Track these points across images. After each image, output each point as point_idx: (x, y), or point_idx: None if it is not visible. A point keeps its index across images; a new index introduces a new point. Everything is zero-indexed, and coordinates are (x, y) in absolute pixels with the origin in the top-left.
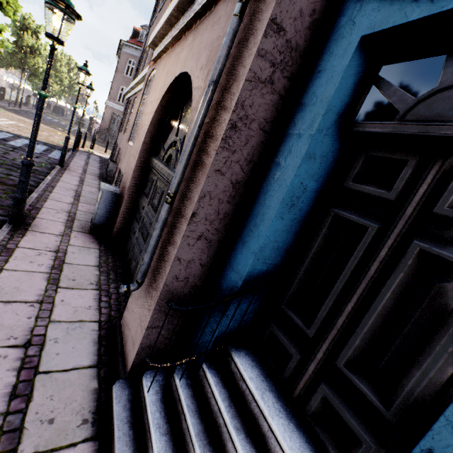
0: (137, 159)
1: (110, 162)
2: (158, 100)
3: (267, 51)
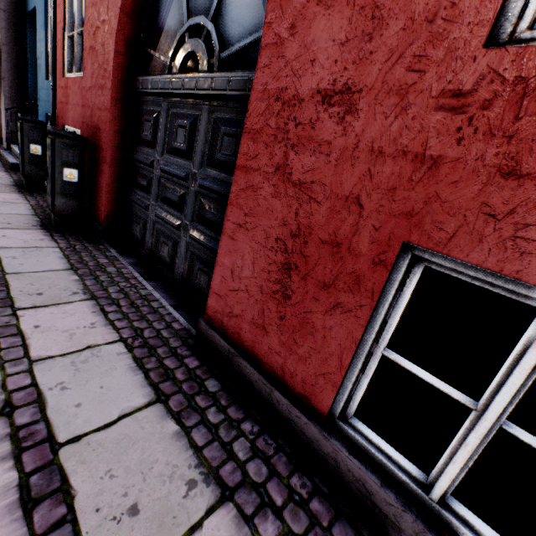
0: None
1: None
2: None
3: (4, 19)
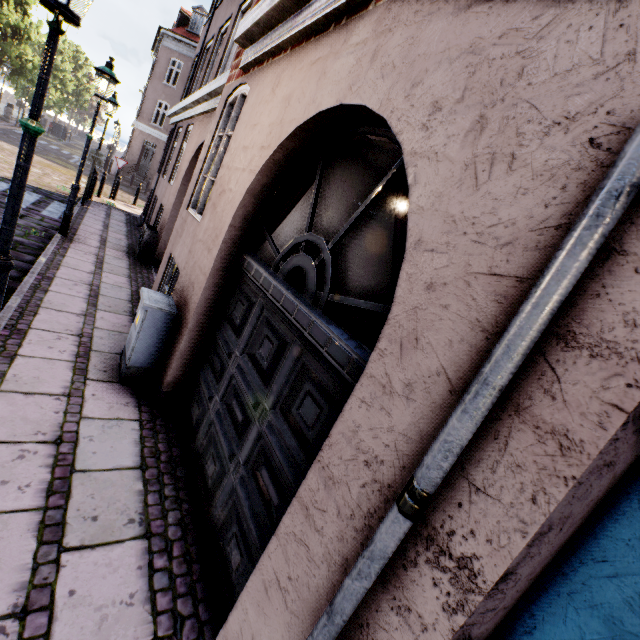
0: (216, 256)
1: (146, 229)
2: (268, 151)
3: None
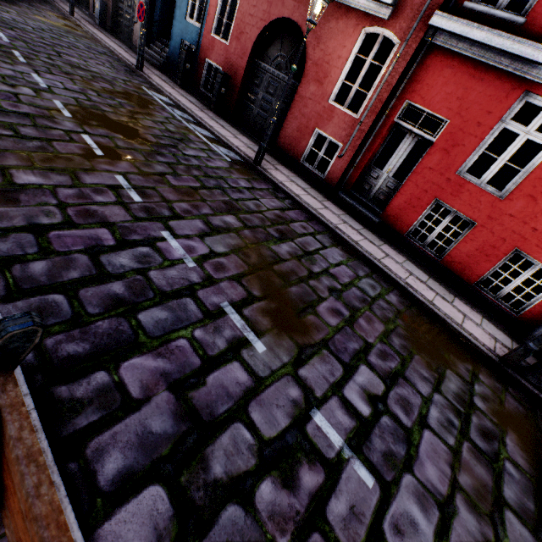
0: None
1: None
2: None
3: None
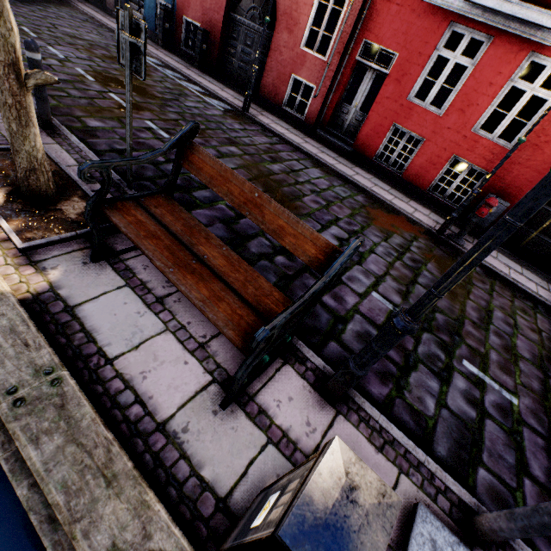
0: None
1: None
2: None
3: None
